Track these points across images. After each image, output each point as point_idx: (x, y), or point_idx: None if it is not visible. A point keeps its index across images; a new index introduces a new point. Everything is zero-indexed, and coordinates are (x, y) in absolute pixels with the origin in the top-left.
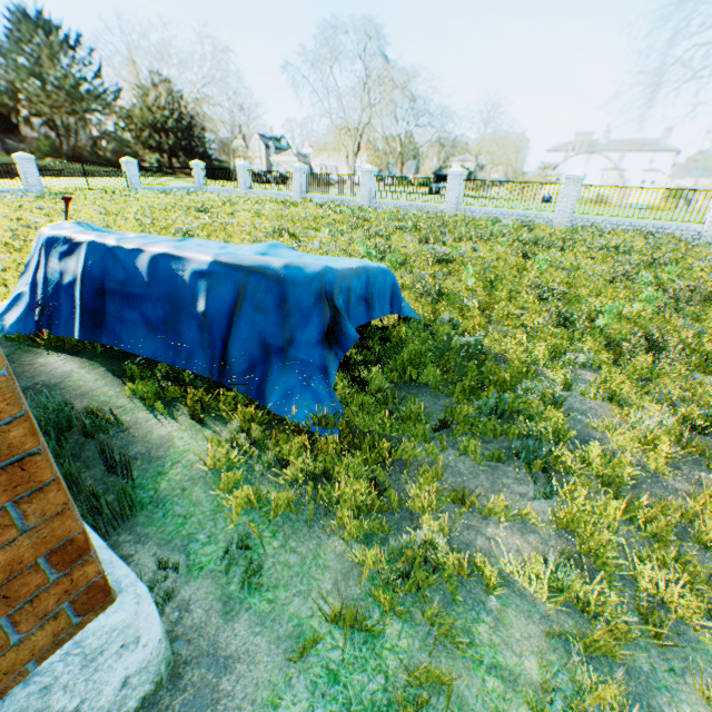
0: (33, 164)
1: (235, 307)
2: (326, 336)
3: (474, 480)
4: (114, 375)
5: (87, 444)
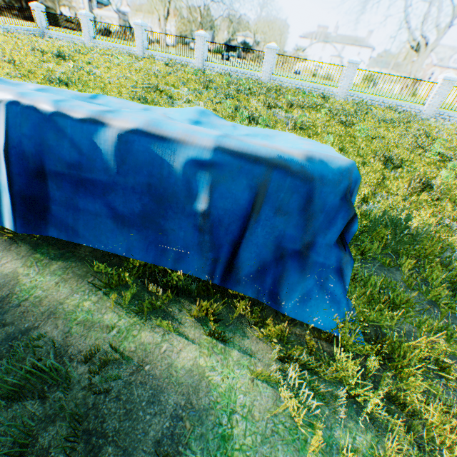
0: None
1: (252, 209)
2: (338, 235)
3: None
4: (75, 275)
5: (101, 406)
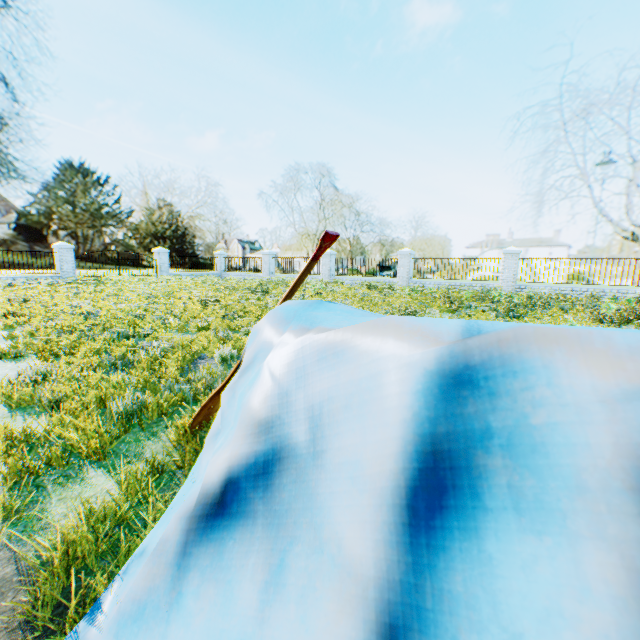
0: (72, 252)
1: None
2: None
3: None
4: None
5: None
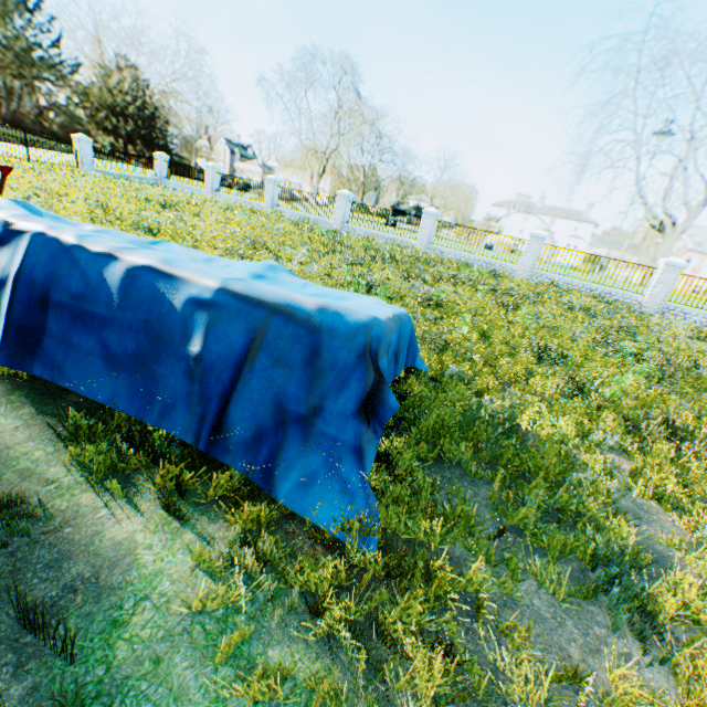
0: None
1: (246, 355)
2: (362, 405)
3: (562, 629)
4: (44, 422)
5: None
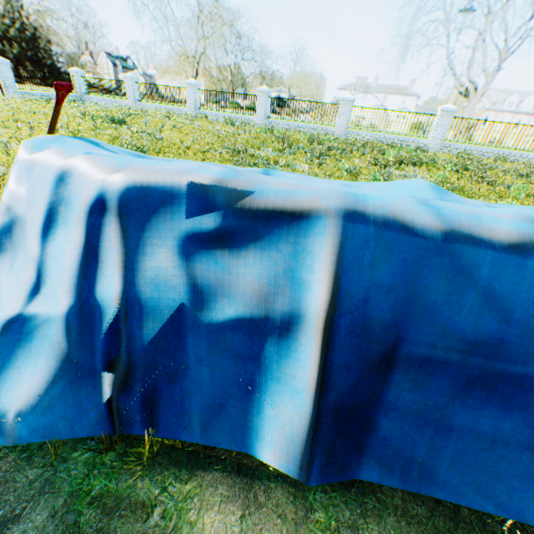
0: None
1: None
2: None
3: None
4: None
5: None
